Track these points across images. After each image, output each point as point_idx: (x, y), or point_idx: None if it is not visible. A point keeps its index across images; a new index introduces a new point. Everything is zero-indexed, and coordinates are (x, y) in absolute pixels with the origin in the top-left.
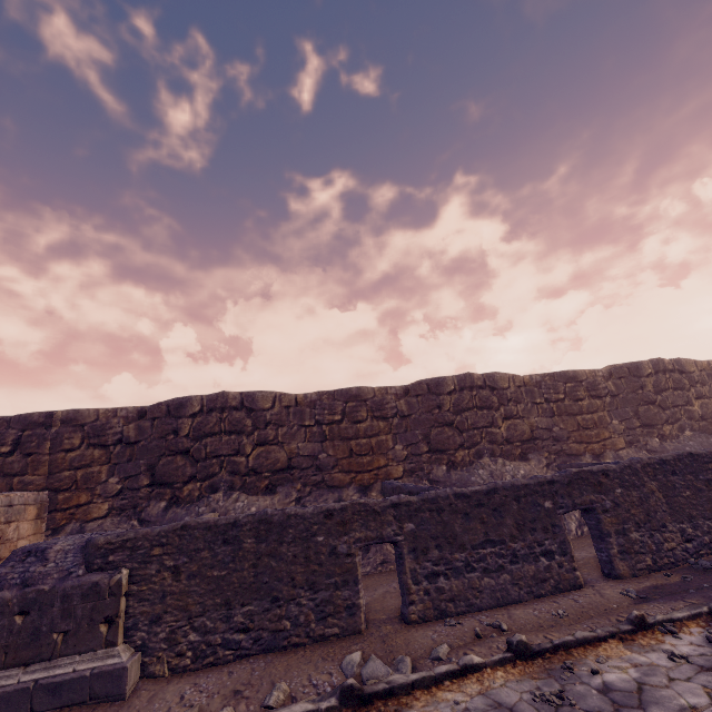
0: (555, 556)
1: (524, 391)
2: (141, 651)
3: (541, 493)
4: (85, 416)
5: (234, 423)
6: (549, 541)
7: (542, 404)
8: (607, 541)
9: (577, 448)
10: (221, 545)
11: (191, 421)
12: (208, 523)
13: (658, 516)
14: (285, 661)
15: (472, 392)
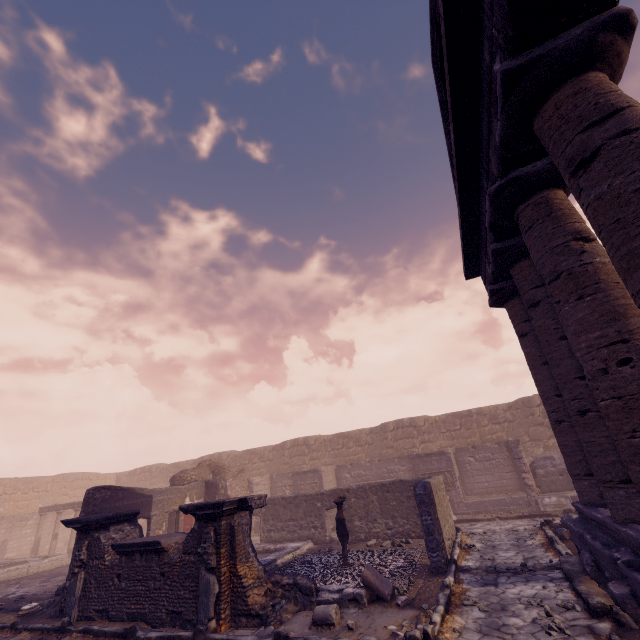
0: None
1: None
2: None
3: None
4: (484, 411)
5: None
6: None
7: None
8: None
9: None
10: None
11: (538, 408)
12: None
13: None
14: None
15: None
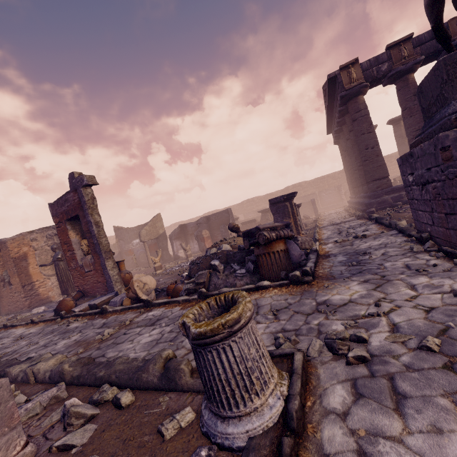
0: None
1: None
2: None
3: None
4: (330, 175)
5: None
6: None
7: None
8: None
9: None
10: None
11: None
12: None
13: None
14: None
15: None
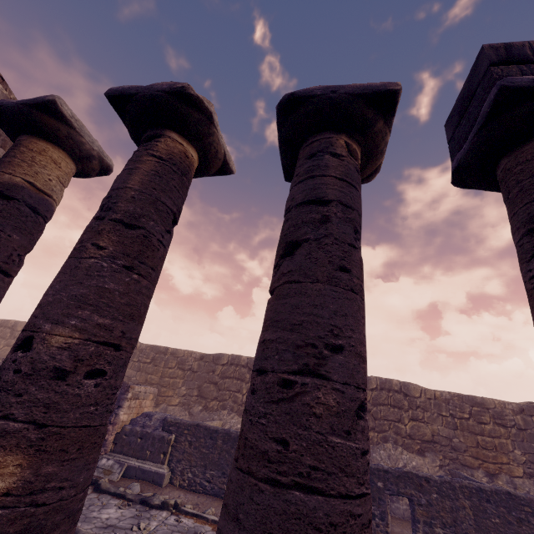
0: (376, 518)
1: (433, 403)
2: (172, 471)
3: (377, 475)
4: (179, 353)
5: (240, 374)
6: (374, 507)
7: (447, 417)
8: (416, 525)
9: (472, 462)
10: (209, 439)
11: (222, 367)
12: (206, 426)
13: (463, 526)
14: (219, 502)
15: (389, 393)
